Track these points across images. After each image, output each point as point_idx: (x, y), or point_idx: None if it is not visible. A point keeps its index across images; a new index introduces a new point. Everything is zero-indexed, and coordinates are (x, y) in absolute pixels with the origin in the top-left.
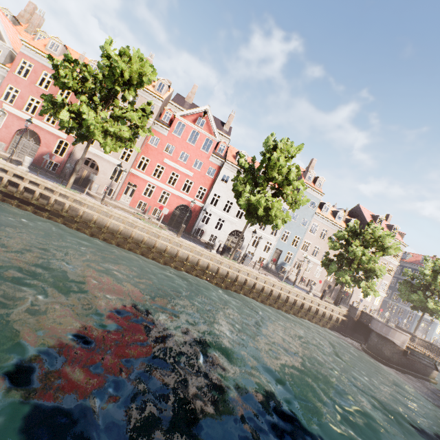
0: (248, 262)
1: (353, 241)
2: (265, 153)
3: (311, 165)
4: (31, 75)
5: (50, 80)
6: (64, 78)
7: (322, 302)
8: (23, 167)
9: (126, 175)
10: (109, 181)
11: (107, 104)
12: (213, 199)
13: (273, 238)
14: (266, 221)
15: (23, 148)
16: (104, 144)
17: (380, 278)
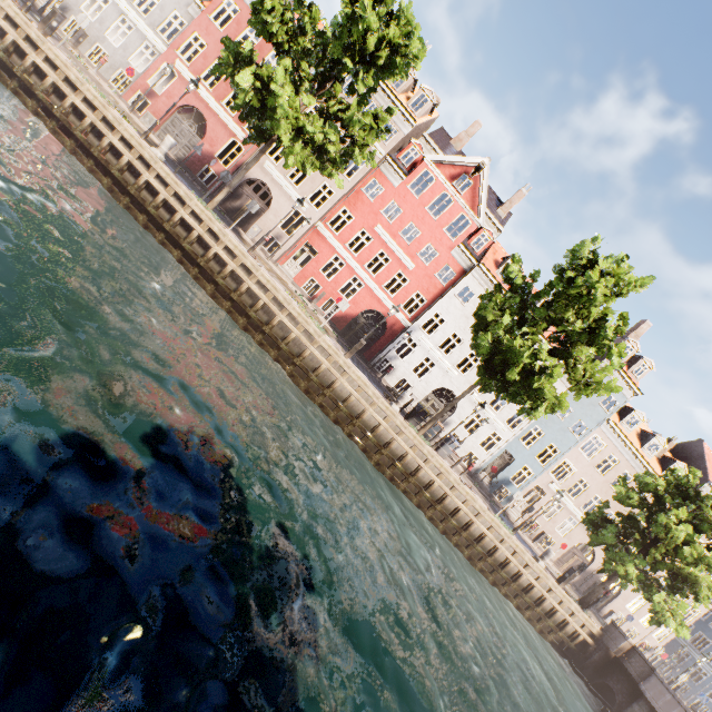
0: (448, 452)
1: (671, 506)
2: (564, 269)
3: (635, 330)
4: (232, 26)
5: (255, 41)
6: (268, 14)
7: (557, 589)
8: (158, 151)
9: (307, 229)
10: (279, 229)
11: (321, 88)
12: (429, 322)
13: (507, 431)
14: (514, 394)
15: (179, 135)
16: (288, 149)
17: (704, 603)
